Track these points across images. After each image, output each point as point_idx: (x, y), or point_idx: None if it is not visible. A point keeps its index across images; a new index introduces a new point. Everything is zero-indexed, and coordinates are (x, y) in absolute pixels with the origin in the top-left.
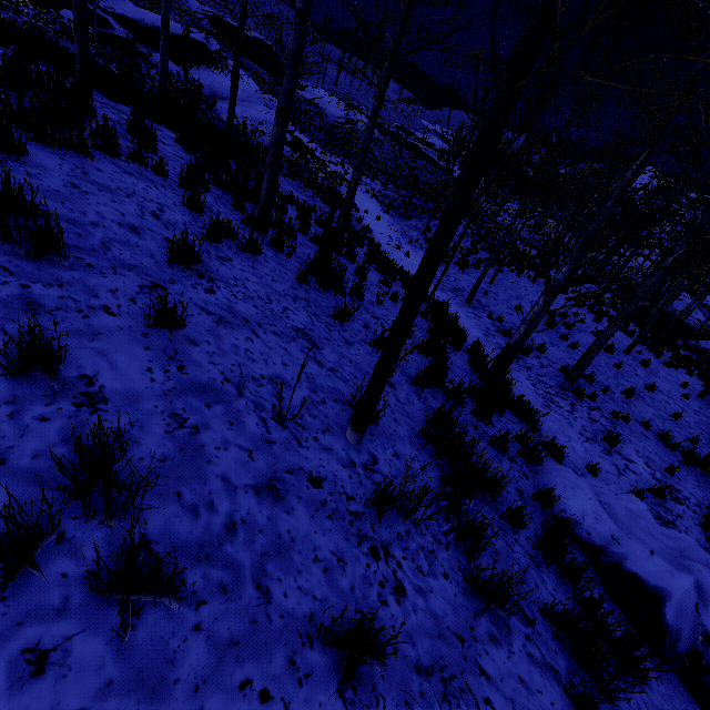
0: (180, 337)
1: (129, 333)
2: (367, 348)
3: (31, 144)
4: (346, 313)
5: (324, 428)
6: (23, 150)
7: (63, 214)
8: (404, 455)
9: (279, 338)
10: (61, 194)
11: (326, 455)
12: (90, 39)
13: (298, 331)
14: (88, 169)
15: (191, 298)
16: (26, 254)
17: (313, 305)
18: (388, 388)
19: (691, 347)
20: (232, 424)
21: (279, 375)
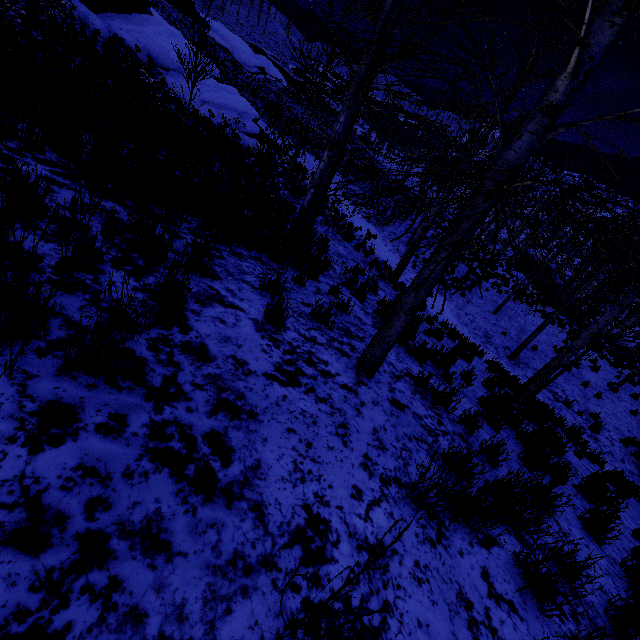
0: None
1: None
2: None
3: None
4: None
5: None
6: None
7: None
8: None
9: None
10: None
11: None
12: (12, 1)
13: None
14: None
15: None
16: None
17: None
18: None
19: None
20: None
21: None
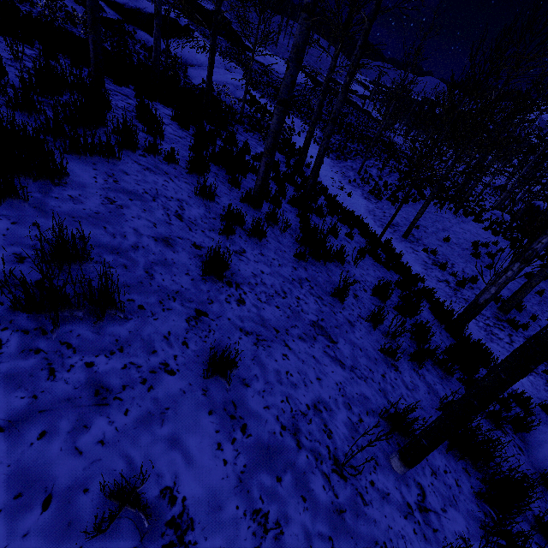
0: (233, 381)
1: (191, 395)
2: (365, 325)
3: (68, 158)
4: (344, 291)
5: (373, 462)
6: (64, 172)
7: (108, 243)
8: (438, 469)
9: (304, 343)
10: (101, 216)
11: (387, 506)
12: None
13: (315, 325)
14: (117, 175)
15: (229, 319)
16: (83, 314)
17: (314, 285)
18: (396, 374)
19: None
20: (305, 499)
21: (318, 398)
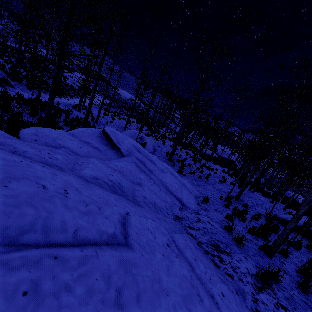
0: None
1: None
2: None
3: None
4: None
5: None
6: None
7: None
8: None
9: None
10: None
11: None
12: None
13: None
14: None
15: None
16: None
17: None
18: None
19: (197, 150)
20: None
21: None
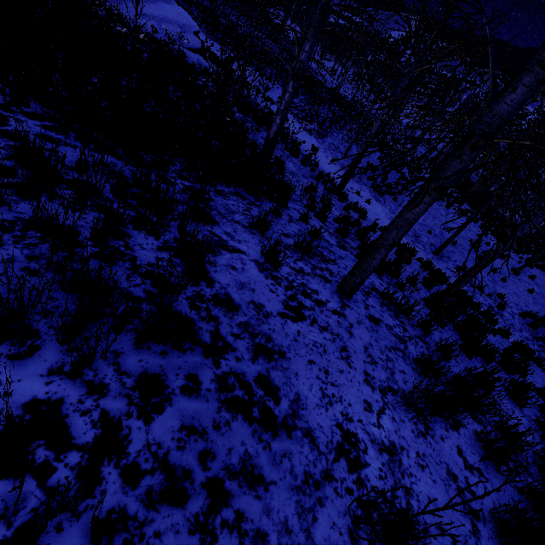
0: None
1: None
2: None
3: None
4: None
5: None
6: None
7: None
8: None
9: None
10: None
11: None
12: None
13: None
14: None
15: None
16: None
17: None
18: None
19: None
20: None
21: None
